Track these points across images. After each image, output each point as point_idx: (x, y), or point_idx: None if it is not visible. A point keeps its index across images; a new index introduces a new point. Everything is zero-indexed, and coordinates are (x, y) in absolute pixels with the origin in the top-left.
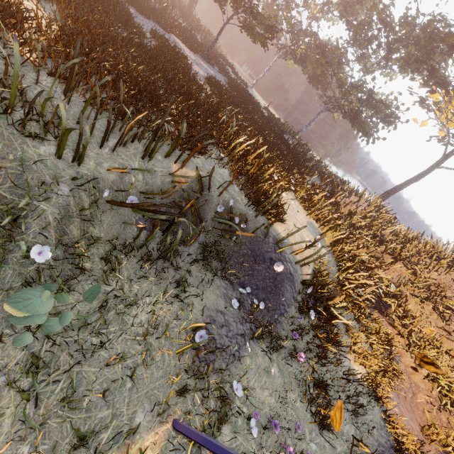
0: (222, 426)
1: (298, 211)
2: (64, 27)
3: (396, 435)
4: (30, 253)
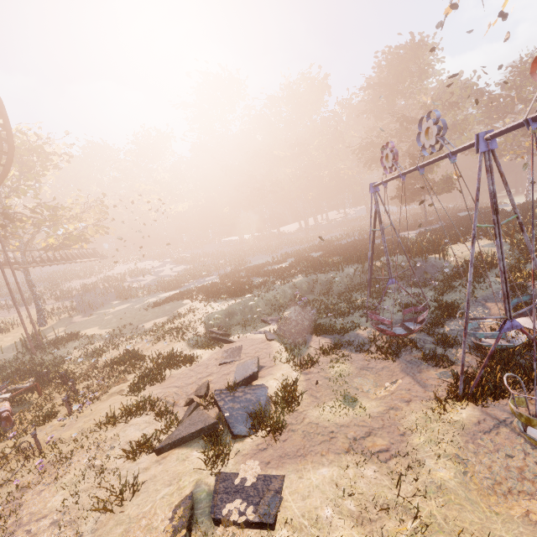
0: (381, 295)
1: (461, 243)
2: (341, 258)
3: (513, 285)
4: (335, 279)
